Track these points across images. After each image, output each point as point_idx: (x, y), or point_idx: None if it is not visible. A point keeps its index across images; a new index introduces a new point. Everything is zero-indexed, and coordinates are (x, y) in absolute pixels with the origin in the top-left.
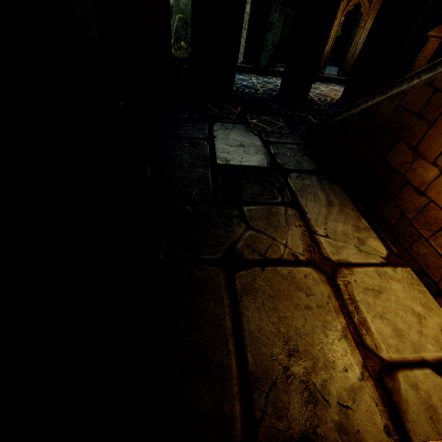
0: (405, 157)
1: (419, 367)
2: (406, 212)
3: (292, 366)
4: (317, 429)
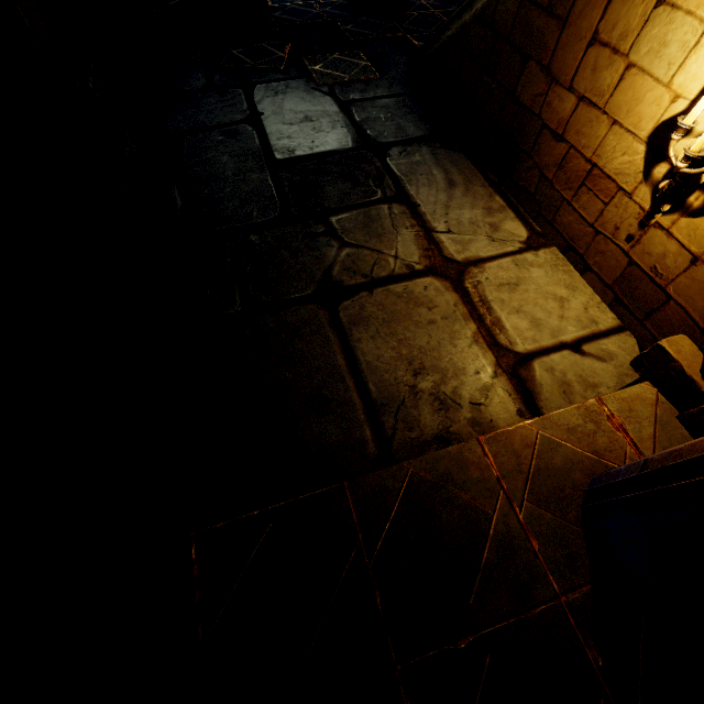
0: (537, 85)
1: (557, 351)
2: (545, 171)
3: (419, 383)
4: (450, 429)
